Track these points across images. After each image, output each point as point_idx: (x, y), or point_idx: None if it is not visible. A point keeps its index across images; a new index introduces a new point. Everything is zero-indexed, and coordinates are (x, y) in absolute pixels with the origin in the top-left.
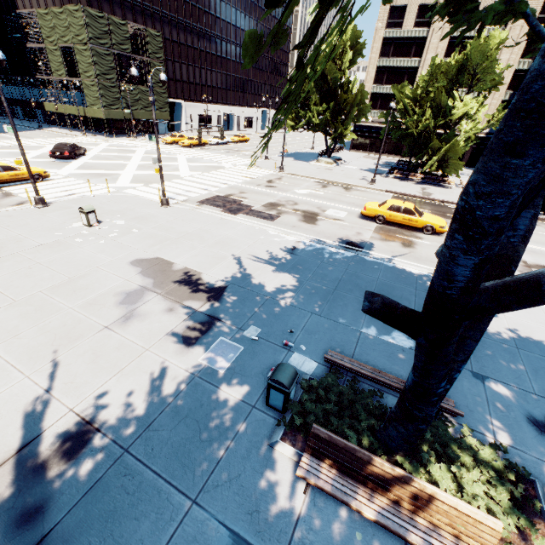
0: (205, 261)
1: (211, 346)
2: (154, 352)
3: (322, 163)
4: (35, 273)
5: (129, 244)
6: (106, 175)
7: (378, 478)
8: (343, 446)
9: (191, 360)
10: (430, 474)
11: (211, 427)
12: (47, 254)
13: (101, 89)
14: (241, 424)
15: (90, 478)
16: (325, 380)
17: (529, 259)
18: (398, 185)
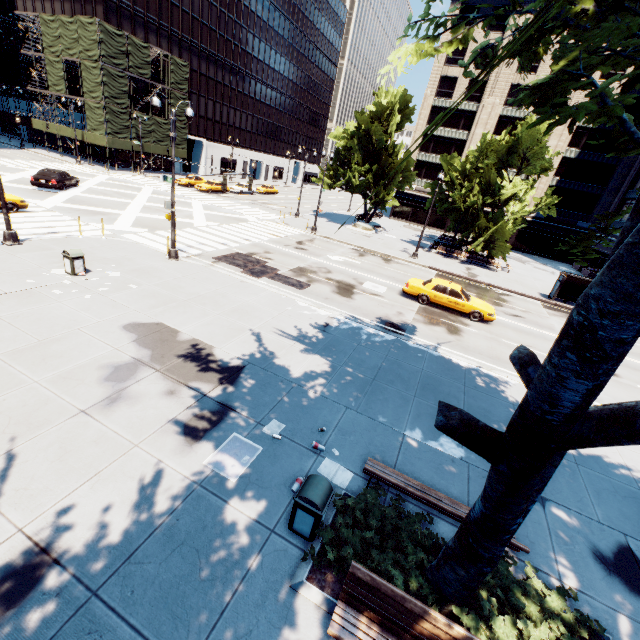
0: (219, 331)
1: (221, 444)
2: (145, 450)
3: (359, 229)
4: None
5: (123, 303)
6: (102, 214)
7: (432, 638)
8: (389, 593)
9: (193, 463)
10: (491, 631)
11: (216, 560)
12: (11, 306)
13: (108, 114)
14: (255, 556)
15: (37, 637)
16: (364, 497)
17: None
18: (441, 262)
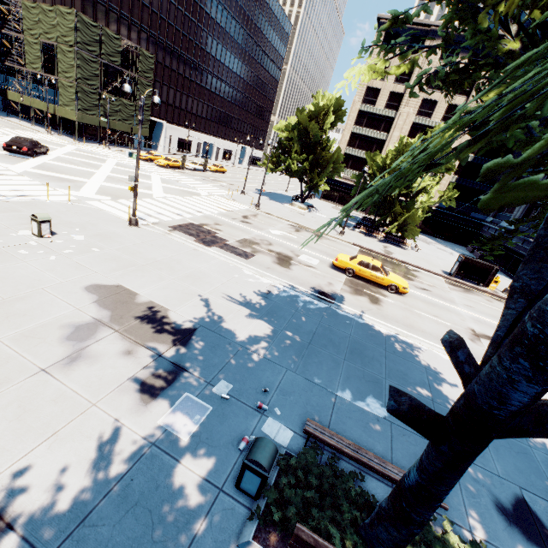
0: (174, 295)
1: (174, 403)
2: (103, 409)
3: (295, 207)
4: None
5: (86, 265)
6: (69, 181)
7: None
8: None
9: (148, 422)
10: None
11: (167, 520)
12: None
13: (79, 92)
14: (205, 515)
15: None
16: (304, 456)
17: (476, 328)
18: (363, 239)
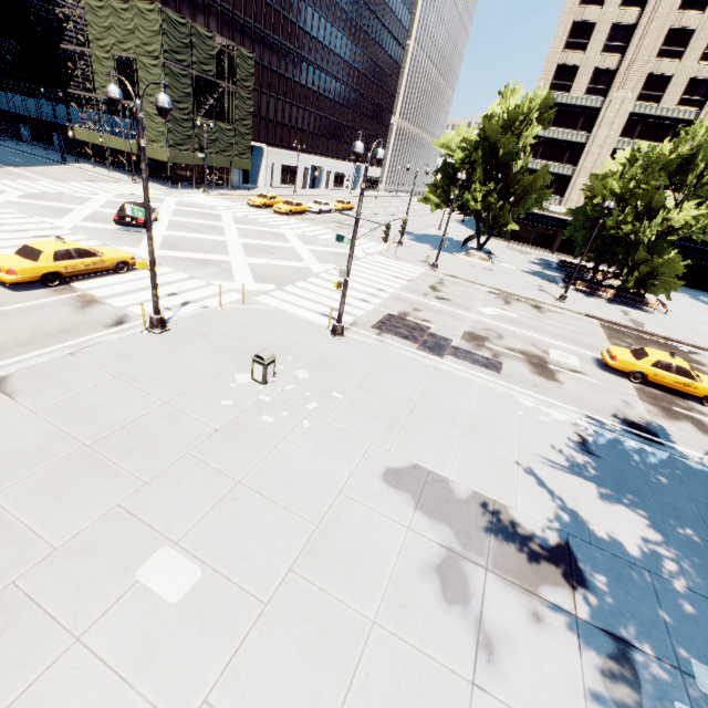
0: (489, 472)
1: None
2: None
3: (475, 259)
4: (251, 514)
5: (350, 430)
6: (211, 264)
7: None
8: None
9: None
10: None
11: None
12: (239, 456)
13: (170, 122)
14: None
15: None
16: None
17: None
18: (591, 304)
